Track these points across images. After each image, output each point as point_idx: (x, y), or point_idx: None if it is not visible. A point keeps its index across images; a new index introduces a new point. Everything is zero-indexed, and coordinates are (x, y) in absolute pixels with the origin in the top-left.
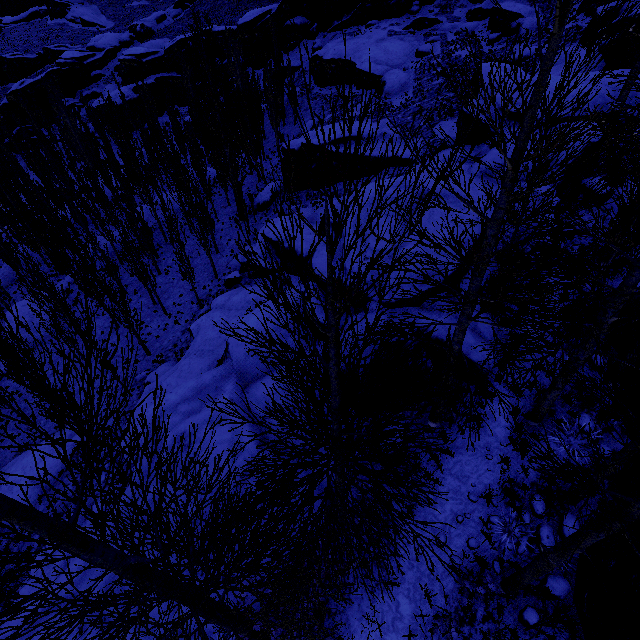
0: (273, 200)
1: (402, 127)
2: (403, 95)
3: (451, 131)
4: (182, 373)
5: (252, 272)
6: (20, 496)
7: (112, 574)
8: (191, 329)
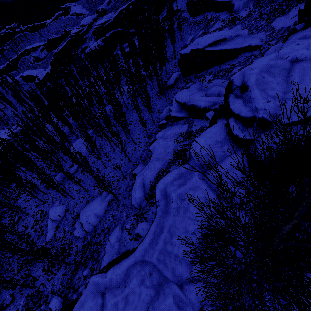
0: (176, 82)
1: (249, 28)
2: (246, 9)
3: (285, 23)
4: (152, 169)
5: (172, 119)
6: (92, 221)
7: (159, 253)
8: (150, 149)
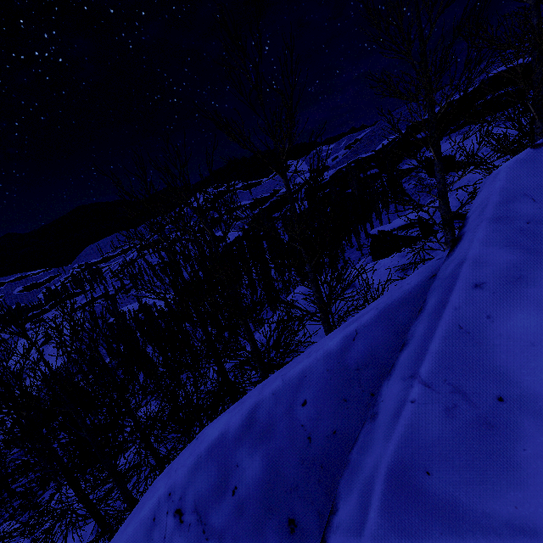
0: None
1: None
2: None
3: None
4: None
5: None
6: None
7: None
8: None
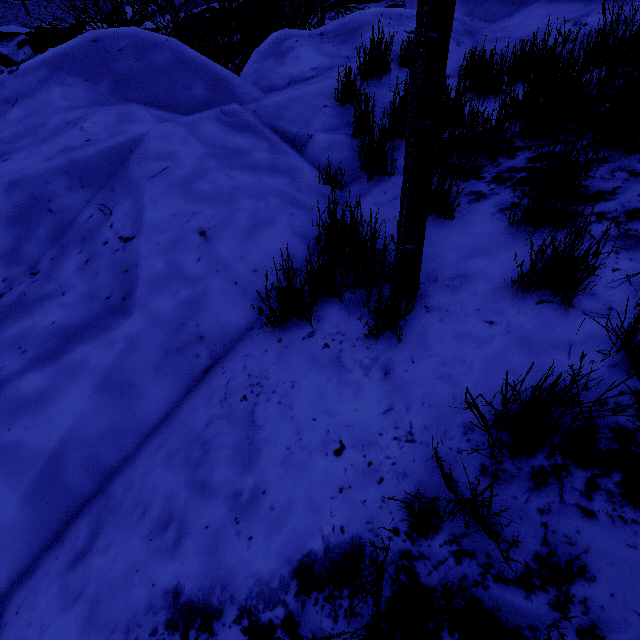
0: None
1: None
2: None
3: None
4: None
5: None
6: None
7: None
8: None
